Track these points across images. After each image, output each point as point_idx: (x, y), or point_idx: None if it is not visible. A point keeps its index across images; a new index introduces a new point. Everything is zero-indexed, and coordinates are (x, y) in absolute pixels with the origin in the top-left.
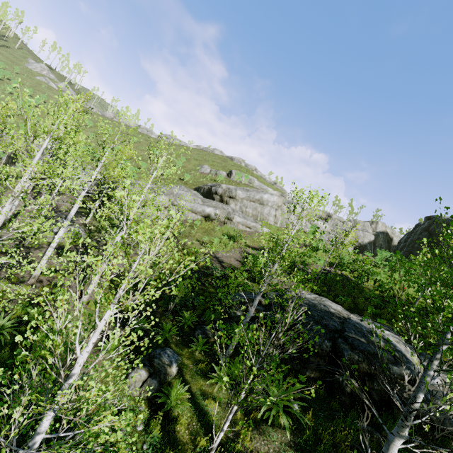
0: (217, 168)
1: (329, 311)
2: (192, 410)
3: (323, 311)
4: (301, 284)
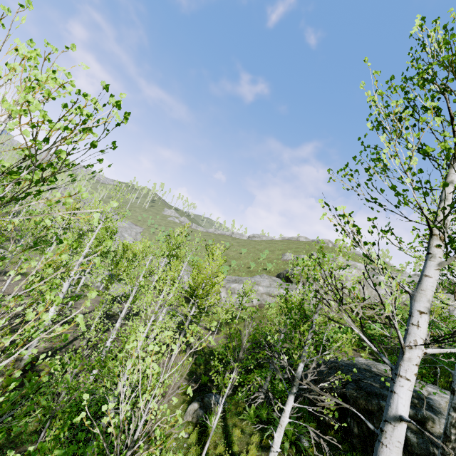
0: (300, 253)
1: (368, 369)
2: (223, 434)
3: (361, 369)
4: (372, 356)
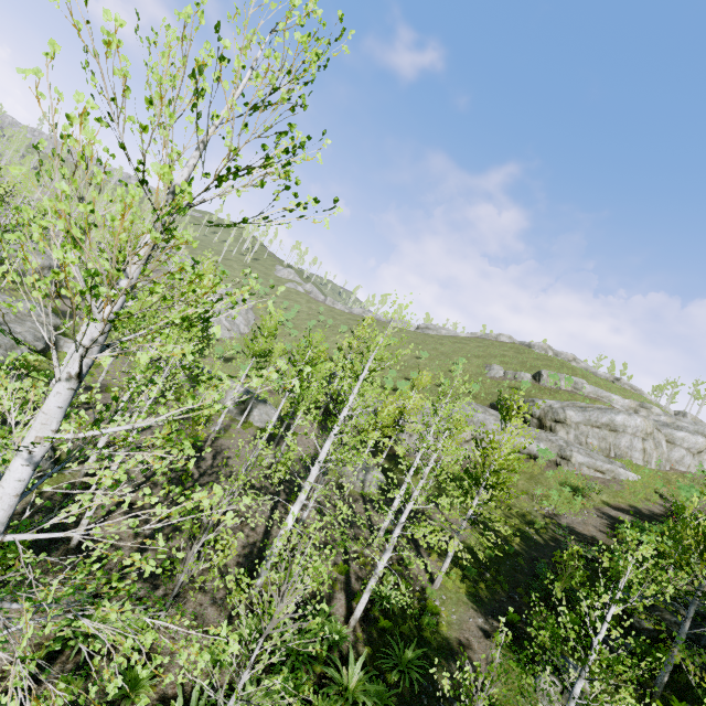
0: (513, 366)
1: None
2: None
3: None
4: None
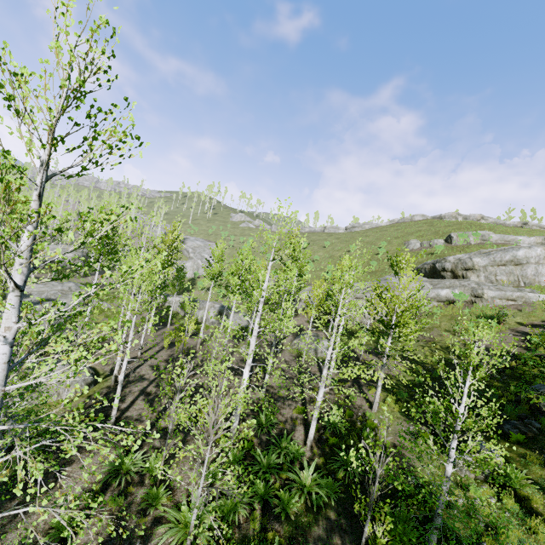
0: (427, 237)
1: None
2: (542, 494)
3: None
4: None
